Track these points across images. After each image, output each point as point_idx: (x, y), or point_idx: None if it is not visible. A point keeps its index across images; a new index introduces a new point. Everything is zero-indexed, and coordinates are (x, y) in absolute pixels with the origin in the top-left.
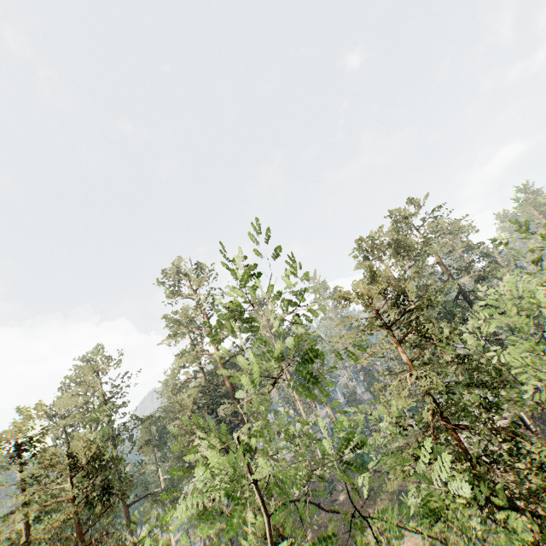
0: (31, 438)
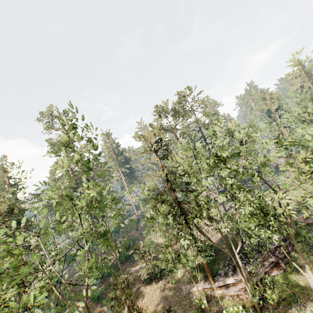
0: None
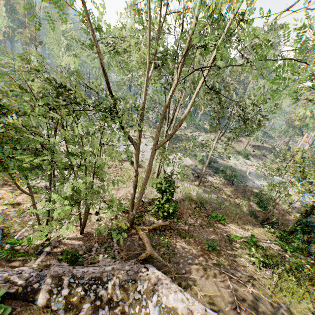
0: None
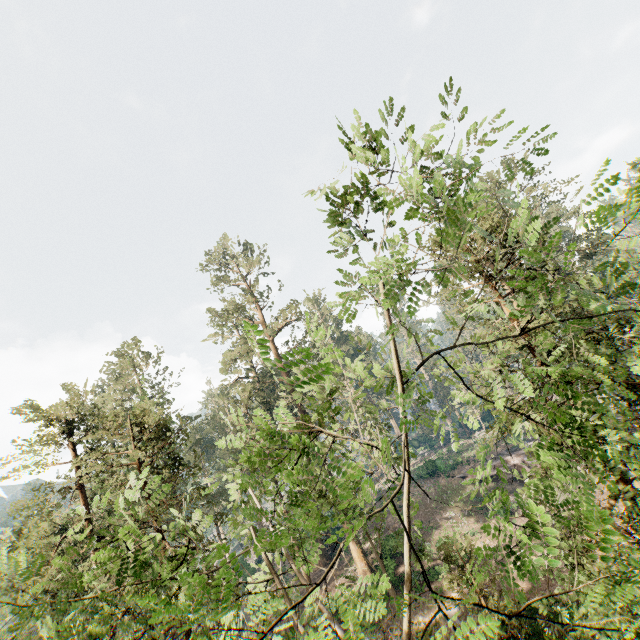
0: (79, 414)
